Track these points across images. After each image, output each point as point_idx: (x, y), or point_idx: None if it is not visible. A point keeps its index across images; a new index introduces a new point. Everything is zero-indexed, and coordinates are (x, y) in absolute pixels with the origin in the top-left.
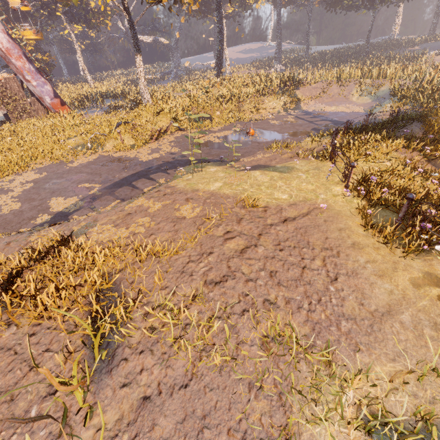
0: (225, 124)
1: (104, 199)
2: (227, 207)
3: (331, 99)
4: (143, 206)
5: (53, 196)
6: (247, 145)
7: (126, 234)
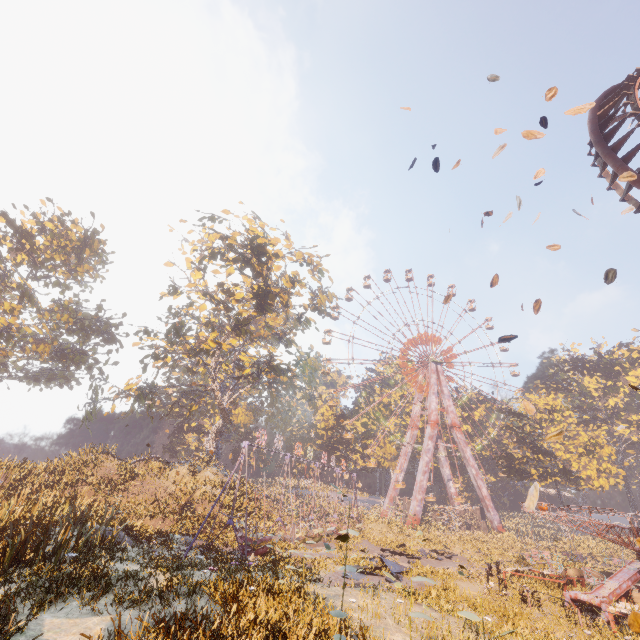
0: None
1: None
2: None
3: None
4: None
5: None
6: None
7: None
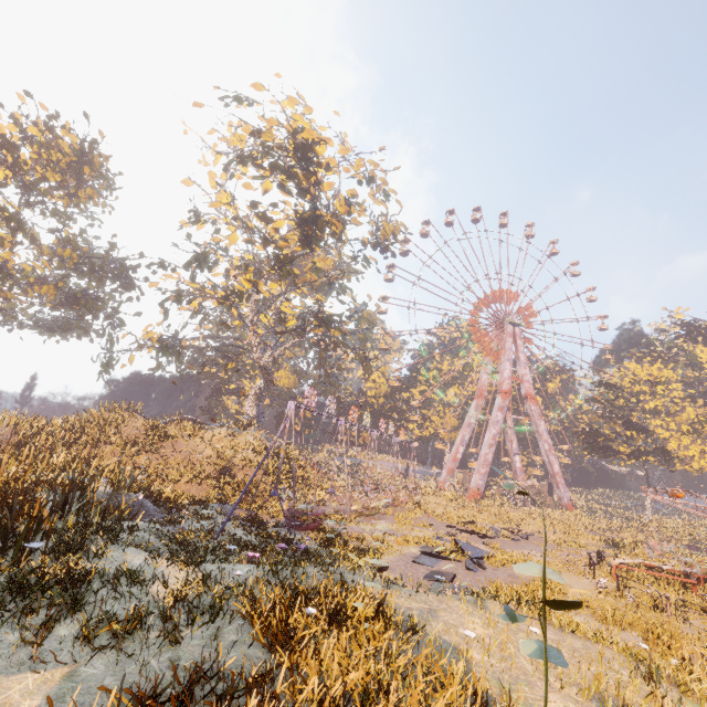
0: None
1: None
2: None
3: None
4: None
5: None
6: None
7: None
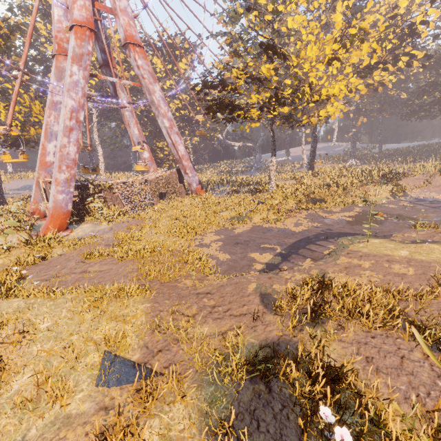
0: (341, 206)
1: (295, 257)
2: (439, 269)
3: (438, 188)
4: (352, 263)
5: (249, 252)
6: (385, 224)
7: (365, 280)
